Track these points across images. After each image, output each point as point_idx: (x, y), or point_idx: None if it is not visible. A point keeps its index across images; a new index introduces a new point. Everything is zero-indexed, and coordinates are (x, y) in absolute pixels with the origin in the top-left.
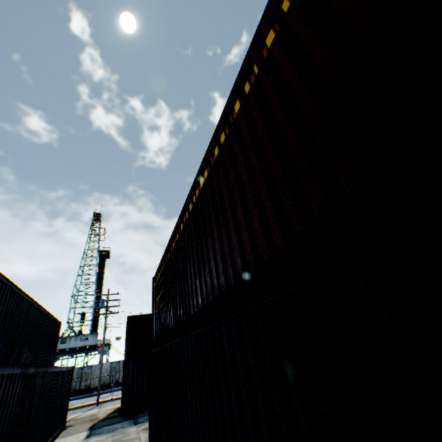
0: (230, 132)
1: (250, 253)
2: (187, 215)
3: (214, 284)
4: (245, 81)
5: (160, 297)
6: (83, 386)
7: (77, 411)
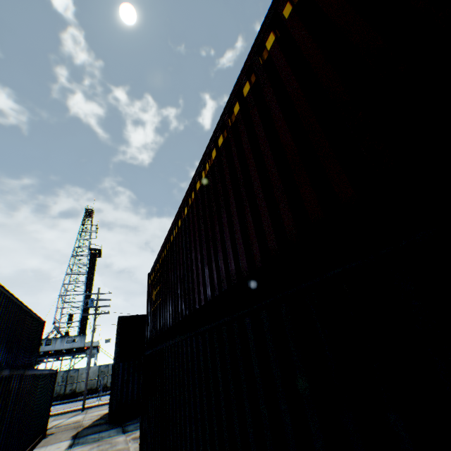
0: (258, 77)
1: (290, 220)
2: (193, 196)
3: (230, 269)
4: (284, 5)
5: (156, 293)
6: (69, 390)
7: (60, 417)
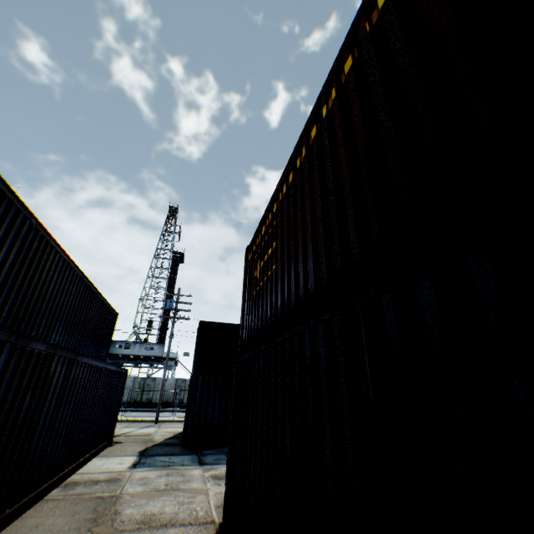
0: None
1: None
2: None
3: None
4: None
5: (265, 263)
6: (145, 399)
7: (132, 425)
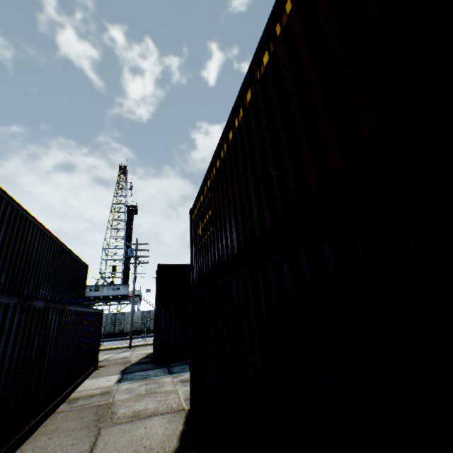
0: None
1: None
2: (290, 6)
3: None
4: None
5: (205, 225)
6: (117, 330)
7: (110, 352)
